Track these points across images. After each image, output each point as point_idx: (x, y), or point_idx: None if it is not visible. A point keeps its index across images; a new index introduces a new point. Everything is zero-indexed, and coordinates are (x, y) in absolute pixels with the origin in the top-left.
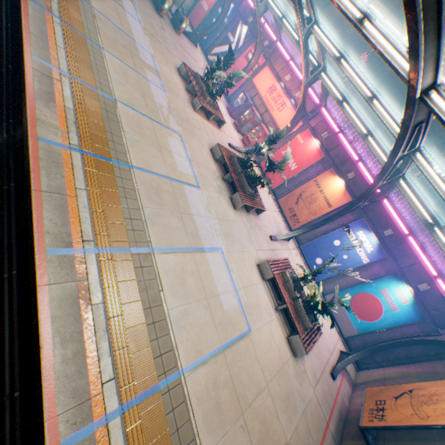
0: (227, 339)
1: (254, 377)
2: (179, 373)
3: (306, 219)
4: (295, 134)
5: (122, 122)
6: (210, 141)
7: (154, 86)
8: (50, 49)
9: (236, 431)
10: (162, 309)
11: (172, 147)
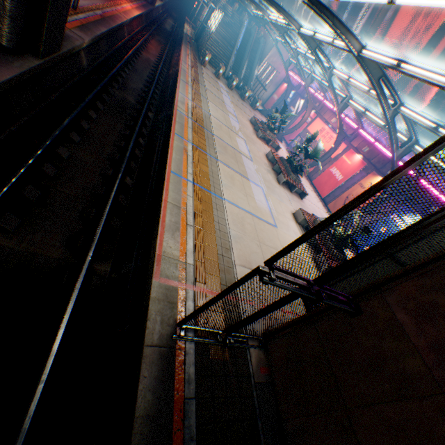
0: (256, 215)
1: (273, 242)
2: (222, 198)
3: None
4: (341, 155)
5: (211, 121)
6: (266, 153)
7: (232, 119)
8: (185, 93)
9: (252, 242)
10: (218, 177)
11: (237, 141)
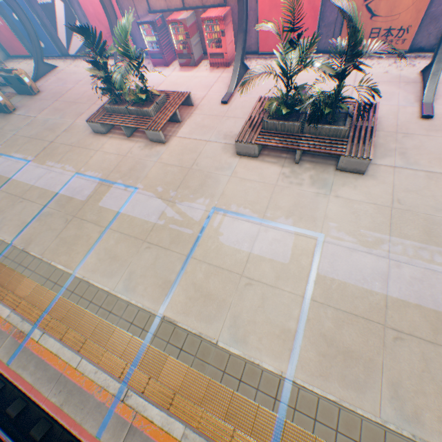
0: None
1: None
2: None
3: (418, 9)
4: None
5: (200, 332)
6: (219, 144)
7: (127, 207)
8: (82, 387)
9: None
10: None
11: (240, 247)
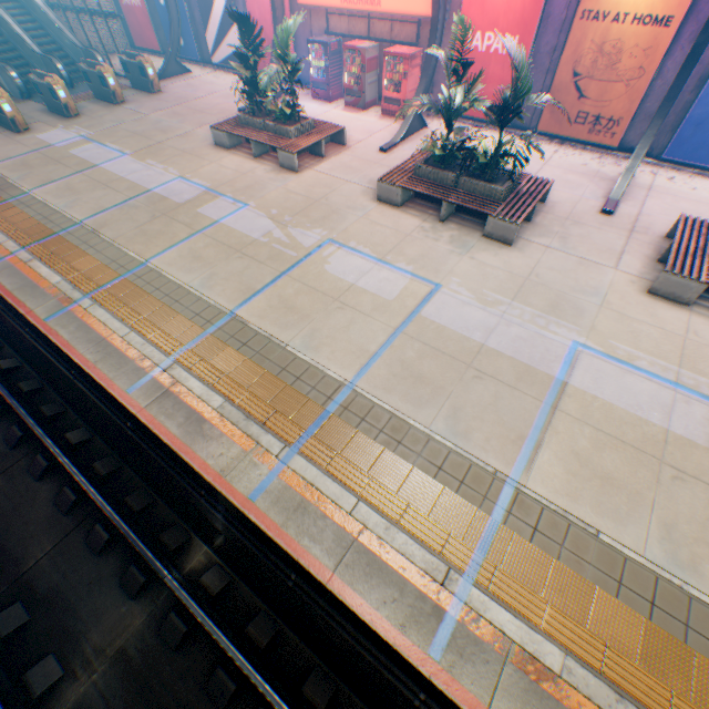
0: None
1: None
2: None
3: (630, 100)
4: None
5: (271, 335)
6: (360, 187)
7: (230, 220)
8: (124, 353)
9: None
10: (633, 564)
11: (345, 277)
